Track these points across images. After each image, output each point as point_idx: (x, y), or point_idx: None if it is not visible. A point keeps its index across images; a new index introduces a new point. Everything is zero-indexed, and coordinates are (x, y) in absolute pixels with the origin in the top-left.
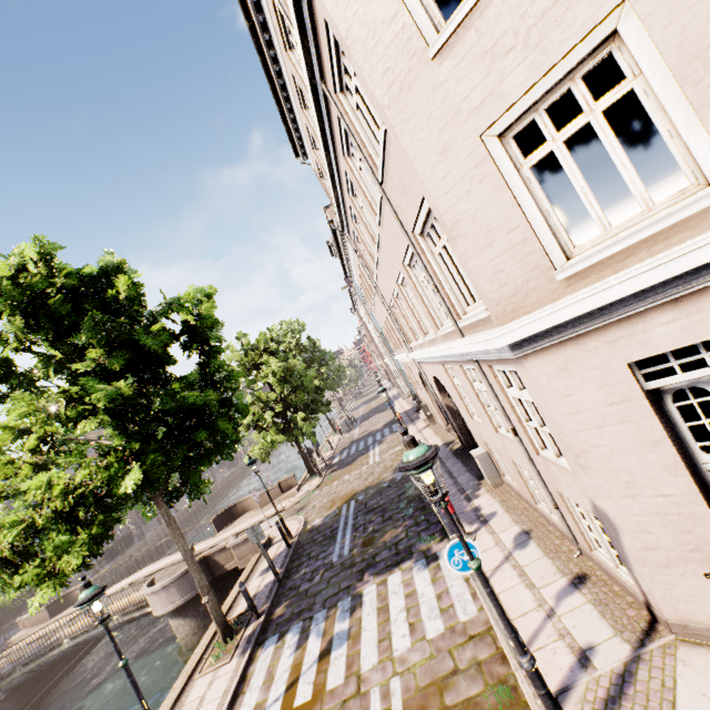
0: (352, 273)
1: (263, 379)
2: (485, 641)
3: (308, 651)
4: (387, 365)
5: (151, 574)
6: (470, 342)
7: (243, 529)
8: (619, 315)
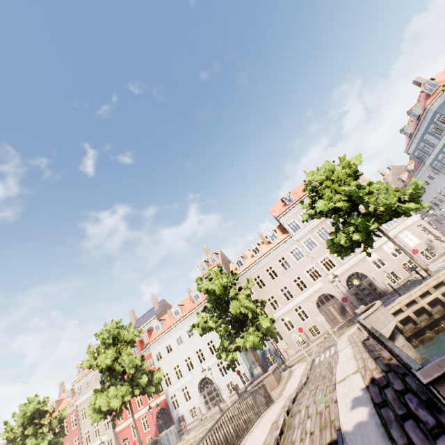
0: (240, 276)
1: (245, 289)
2: (443, 259)
3: (442, 266)
4: (117, 436)
5: (293, 398)
6: (398, 227)
7: (309, 367)
8: (413, 222)
